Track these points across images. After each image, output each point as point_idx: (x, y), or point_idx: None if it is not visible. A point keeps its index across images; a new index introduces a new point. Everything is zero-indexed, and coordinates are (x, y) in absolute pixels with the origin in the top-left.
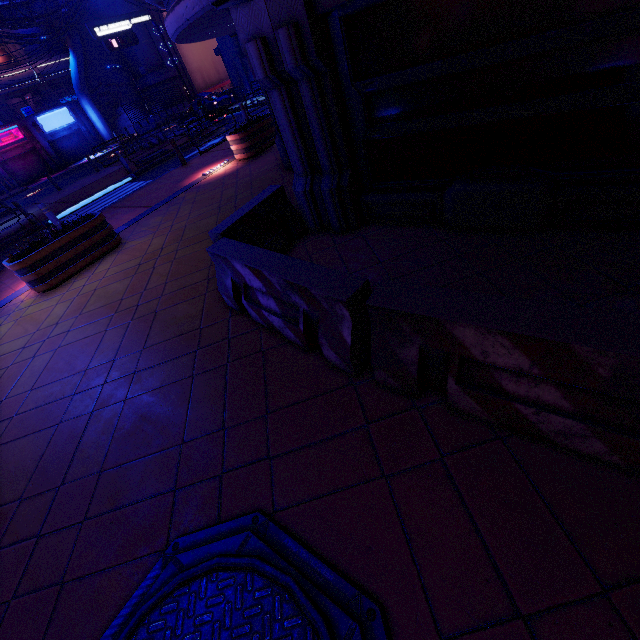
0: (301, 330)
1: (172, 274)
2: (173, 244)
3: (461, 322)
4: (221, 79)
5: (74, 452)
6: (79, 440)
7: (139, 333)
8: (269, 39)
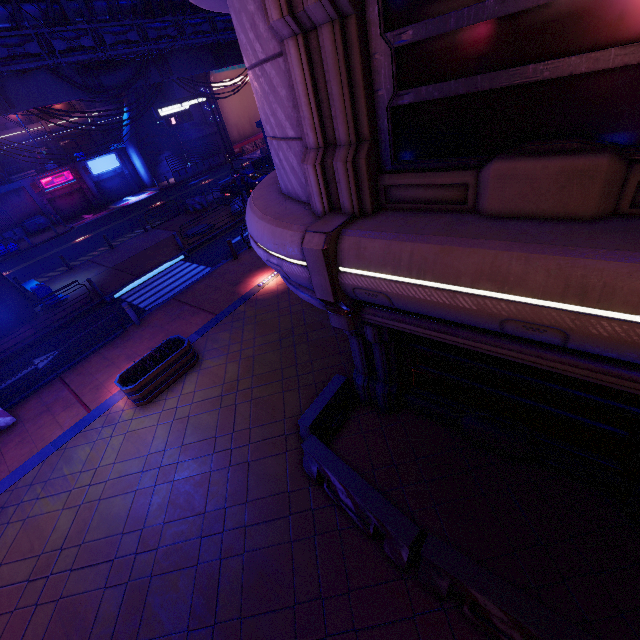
0: (371, 532)
1: (253, 418)
2: (247, 378)
3: (474, 590)
4: (254, 132)
5: (217, 595)
6: (218, 585)
7: (240, 483)
8: None
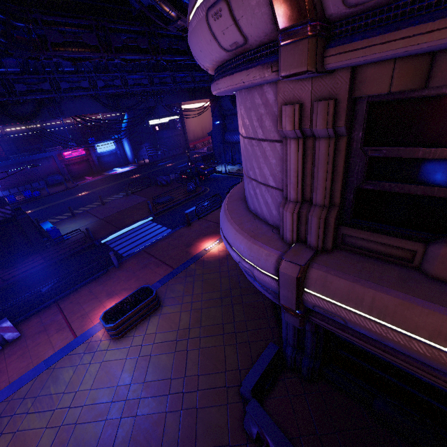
0: None
1: (201, 366)
2: (196, 328)
3: None
4: (204, 136)
5: None
6: None
7: (189, 428)
8: None
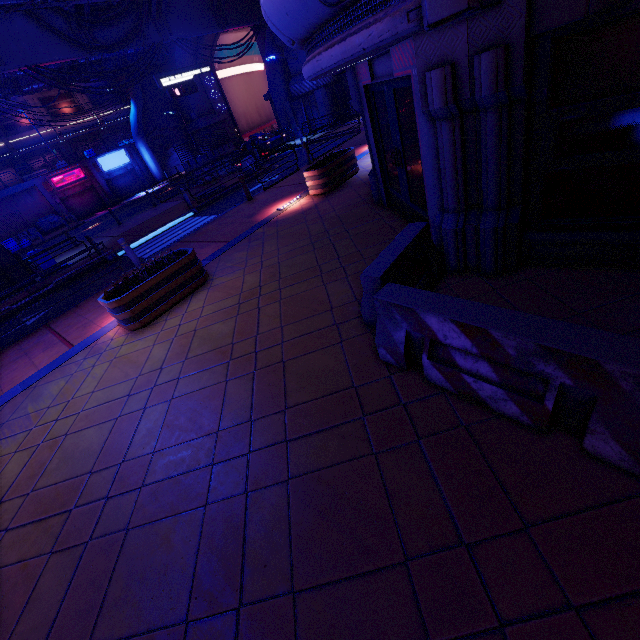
0: (547, 408)
1: (285, 316)
2: (272, 282)
3: None
4: (263, 122)
5: (242, 553)
6: (243, 534)
7: (272, 387)
8: (459, 65)
